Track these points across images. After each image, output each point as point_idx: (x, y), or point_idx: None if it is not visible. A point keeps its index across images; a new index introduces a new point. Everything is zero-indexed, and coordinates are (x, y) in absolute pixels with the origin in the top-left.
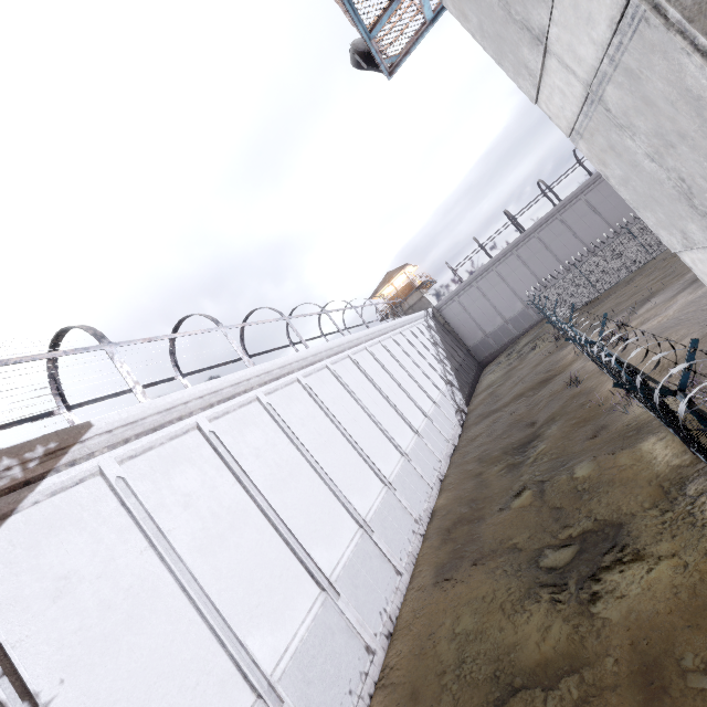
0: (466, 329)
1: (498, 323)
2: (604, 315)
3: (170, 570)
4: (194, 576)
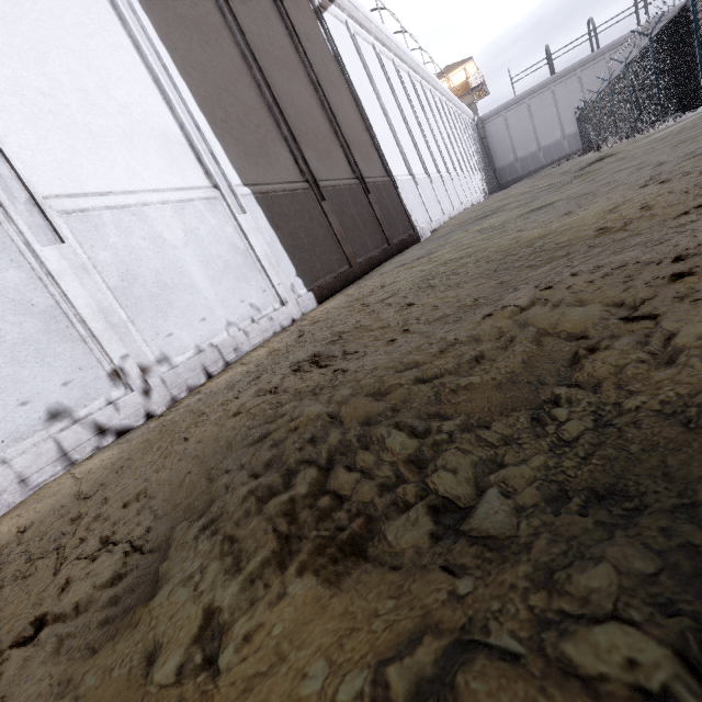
0: (501, 149)
1: (532, 149)
2: (662, 13)
3: (377, 99)
4: (386, 109)
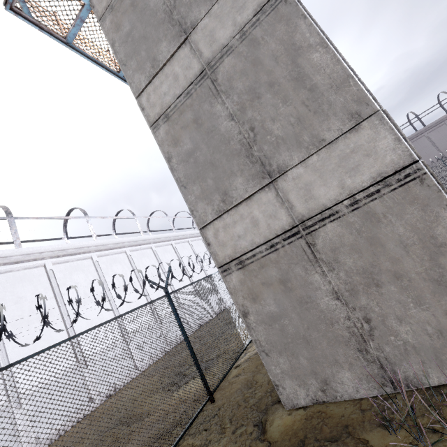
0: None
1: None
2: None
3: None
4: (2, 336)
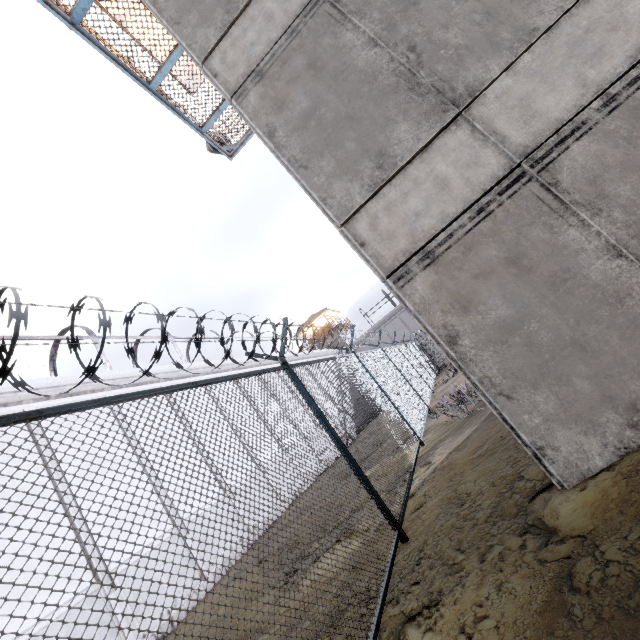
0: None
1: None
2: (353, 327)
3: None
4: None
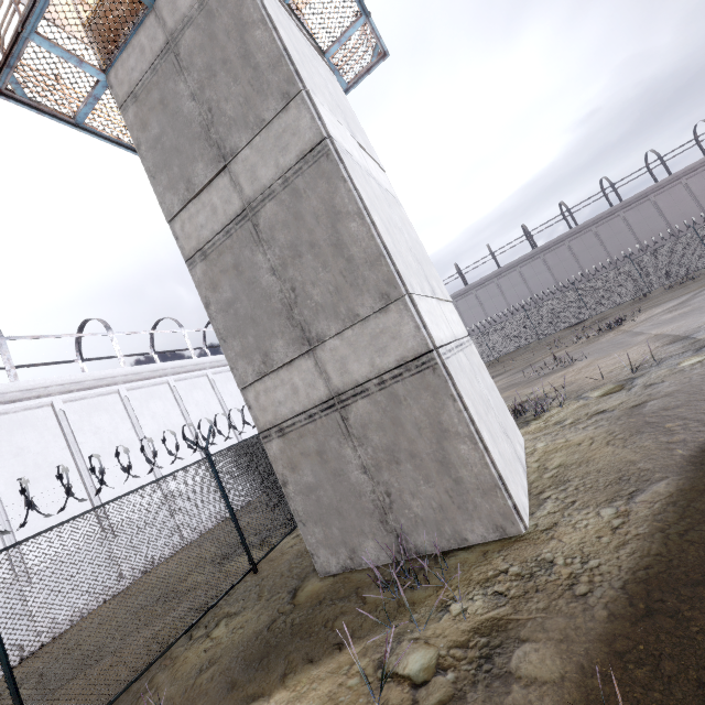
0: None
1: None
2: None
3: None
4: (1, 498)
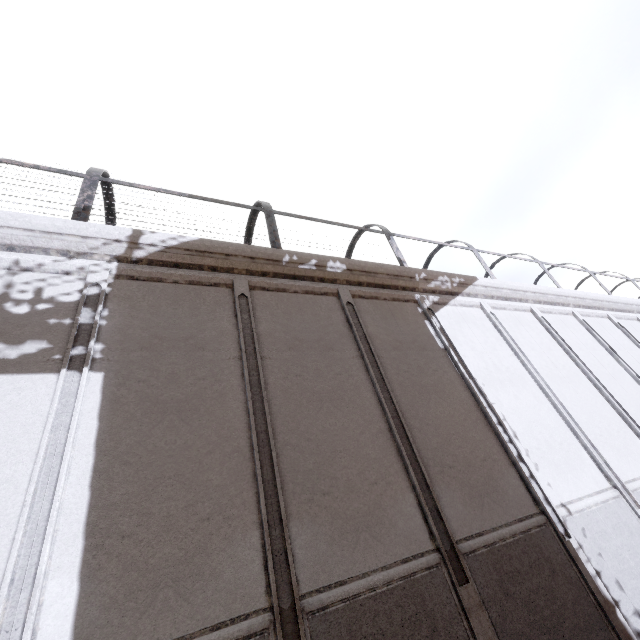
0: None
1: None
2: None
3: (530, 374)
4: (548, 385)
